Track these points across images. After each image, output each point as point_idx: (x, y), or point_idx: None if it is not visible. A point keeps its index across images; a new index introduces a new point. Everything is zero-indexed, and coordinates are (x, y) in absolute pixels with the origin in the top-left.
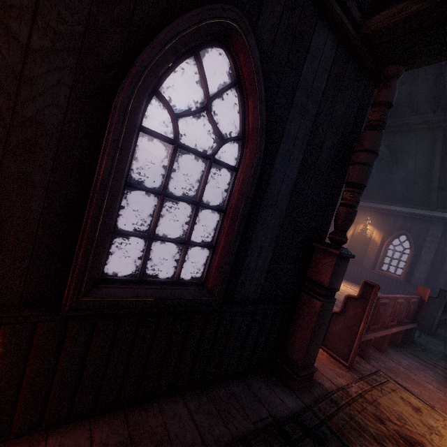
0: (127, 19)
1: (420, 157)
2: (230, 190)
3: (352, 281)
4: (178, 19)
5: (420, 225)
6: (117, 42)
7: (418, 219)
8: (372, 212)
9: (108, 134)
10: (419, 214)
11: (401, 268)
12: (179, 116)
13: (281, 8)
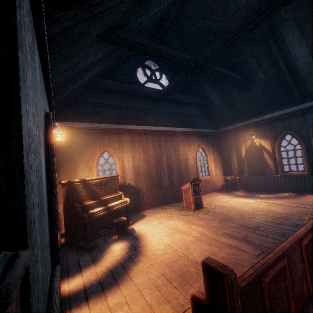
0: None
1: (265, 66)
2: None
3: (264, 191)
4: None
5: (297, 121)
6: None
7: (293, 116)
8: (252, 127)
9: None
10: (291, 112)
11: (301, 164)
12: None
13: None
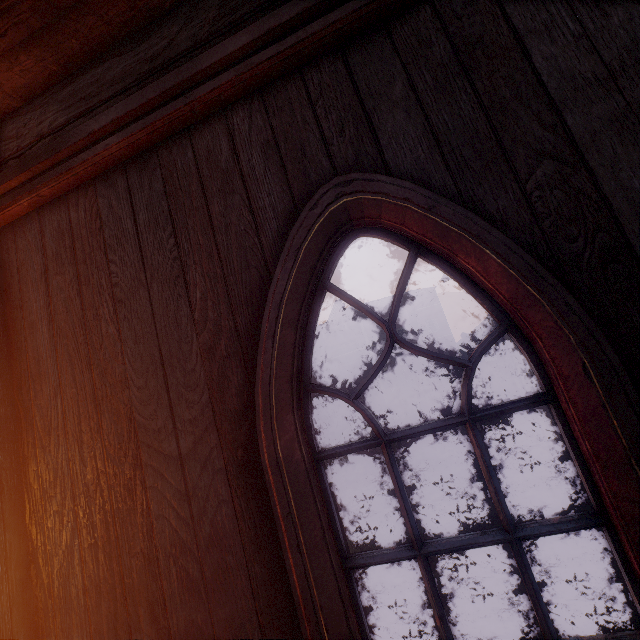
0: (235, 342)
1: None
2: (572, 455)
3: None
4: (271, 288)
5: None
6: (238, 375)
7: None
8: None
9: (275, 512)
10: None
11: None
12: (359, 394)
13: (401, 79)
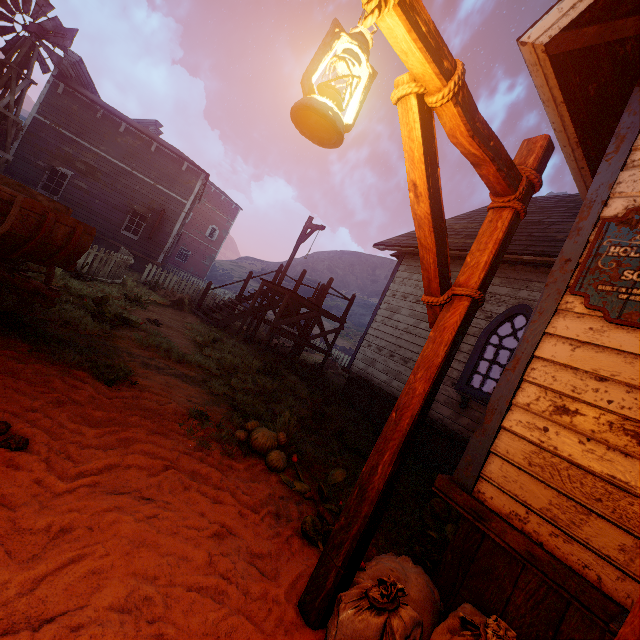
0: None
1: None
2: None
3: None
4: None
5: None
6: None
7: None
8: None
9: None
10: None
11: None
12: None
13: None
